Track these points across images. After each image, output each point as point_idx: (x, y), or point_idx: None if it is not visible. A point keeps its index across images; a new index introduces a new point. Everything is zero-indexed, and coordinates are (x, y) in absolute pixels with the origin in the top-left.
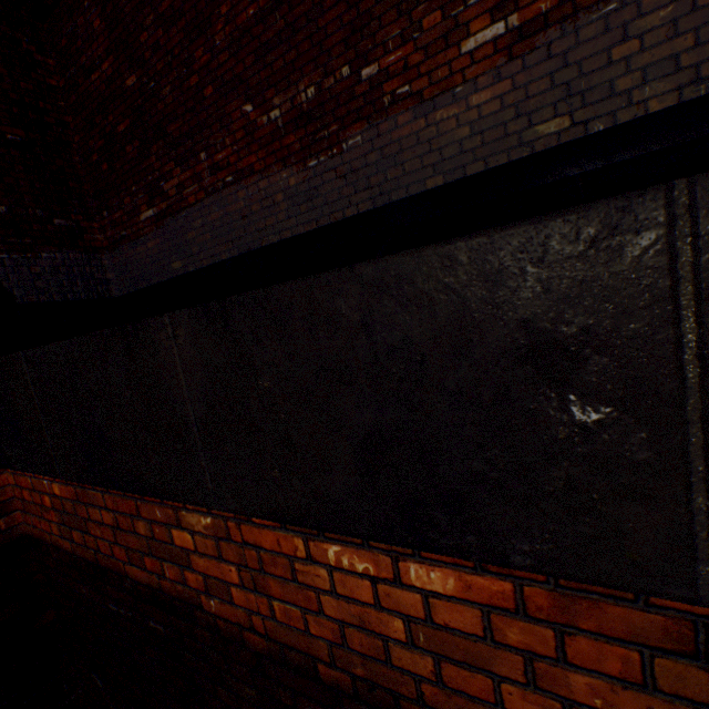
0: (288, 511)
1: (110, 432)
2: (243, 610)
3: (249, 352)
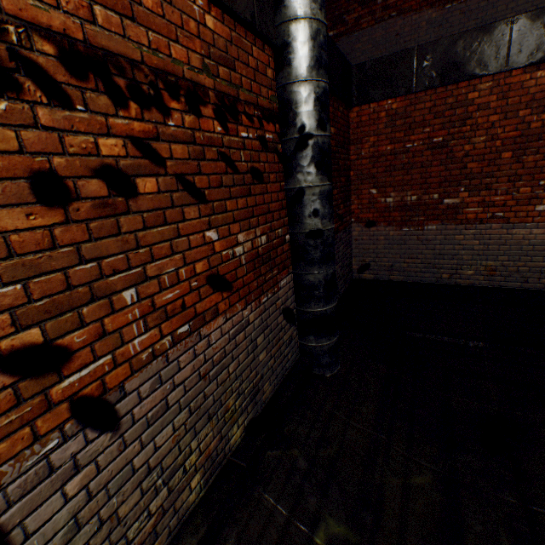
0: (535, 61)
1: (461, 63)
2: (492, 110)
3: (540, 21)
